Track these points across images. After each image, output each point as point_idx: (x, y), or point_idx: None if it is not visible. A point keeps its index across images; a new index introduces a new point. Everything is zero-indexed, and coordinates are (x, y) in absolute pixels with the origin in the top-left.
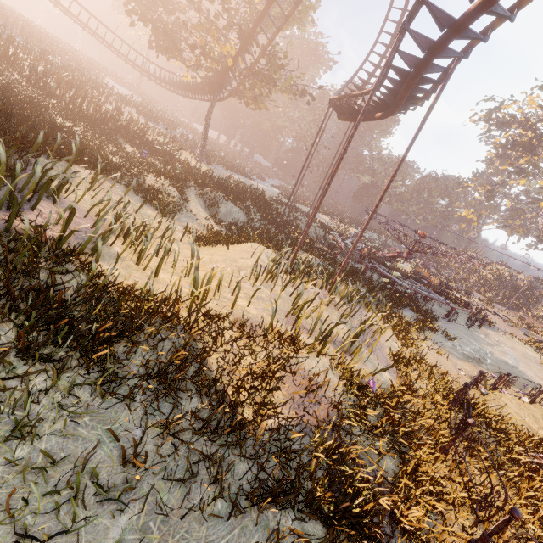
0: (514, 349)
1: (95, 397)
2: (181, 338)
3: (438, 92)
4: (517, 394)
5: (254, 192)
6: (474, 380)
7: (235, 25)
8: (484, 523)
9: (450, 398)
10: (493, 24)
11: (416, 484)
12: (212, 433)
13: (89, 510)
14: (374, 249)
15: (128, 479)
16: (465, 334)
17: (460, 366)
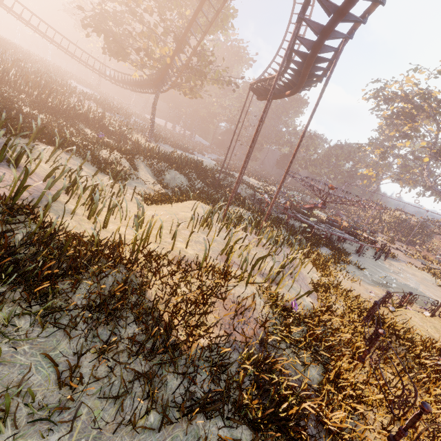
0: (414, 275)
1: (33, 325)
2: (124, 275)
3: (331, 67)
4: (420, 310)
5: (194, 162)
6: (383, 299)
7: (170, 31)
8: (401, 420)
9: (363, 316)
10: (369, 9)
11: (338, 390)
12: (149, 354)
13: (19, 431)
14: (295, 203)
15: (64, 401)
16: (373, 265)
17: (370, 290)
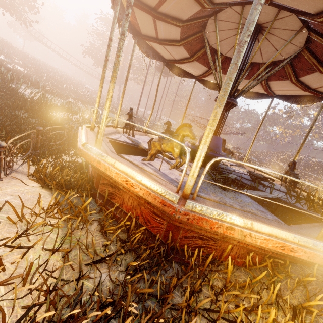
0: None
1: None
2: None
3: None
4: None
5: None
6: None
7: None
8: None
9: None
10: None
11: None
12: None
13: None
14: None
15: None
16: None
17: None
